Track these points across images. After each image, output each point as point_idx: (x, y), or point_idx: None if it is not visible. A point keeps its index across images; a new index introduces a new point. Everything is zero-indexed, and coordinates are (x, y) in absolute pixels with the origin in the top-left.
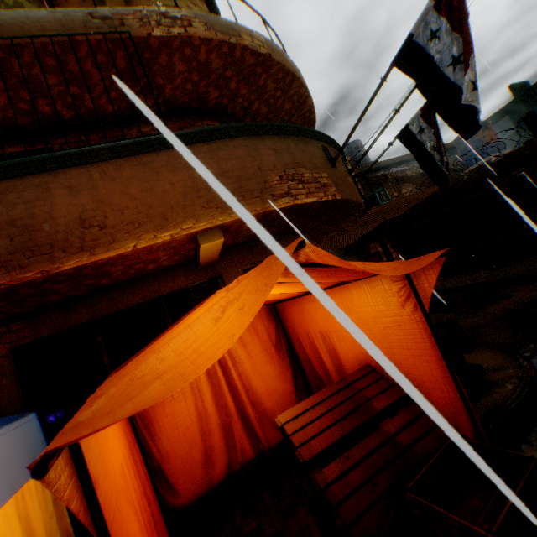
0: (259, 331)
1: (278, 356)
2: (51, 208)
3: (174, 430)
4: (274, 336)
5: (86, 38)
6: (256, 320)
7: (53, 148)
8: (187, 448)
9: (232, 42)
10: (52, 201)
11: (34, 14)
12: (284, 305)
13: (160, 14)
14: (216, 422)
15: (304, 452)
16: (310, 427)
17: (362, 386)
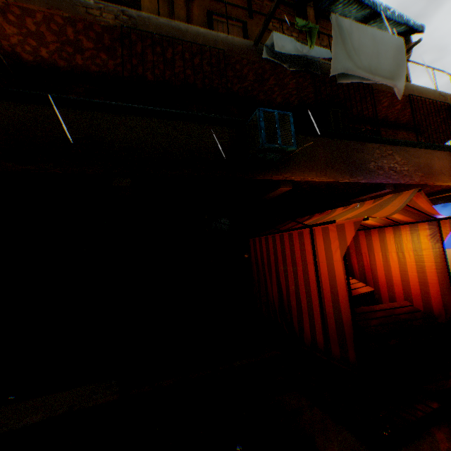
0: None
1: None
2: (432, 163)
3: None
4: None
5: (437, 102)
6: None
7: (377, 131)
8: None
9: None
10: (432, 160)
11: (426, 89)
12: None
13: None
14: None
15: None
16: None
17: None
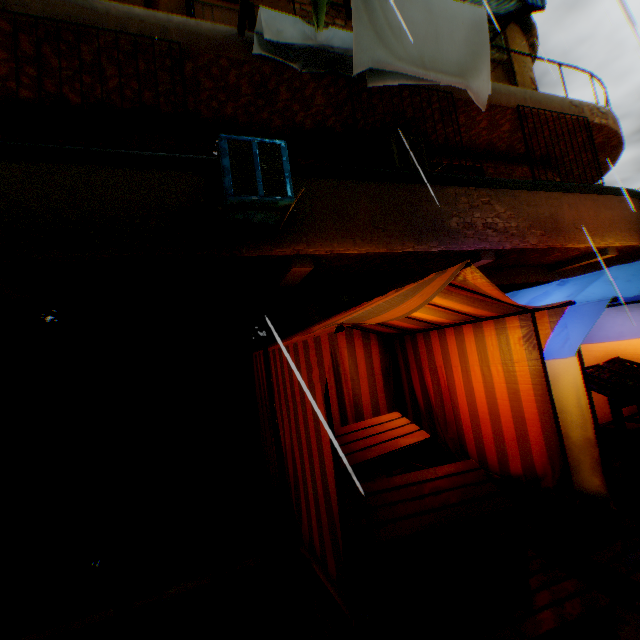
0: None
1: None
2: (561, 213)
3: None
4: None
5: (568, 117)
6: None
7: (481, 168)
8: None
9: (617, 132)
10: (561, 209)
11: (549, 97)
12: None
13: (595, 109)
14: None
15: None
16: None
17: None
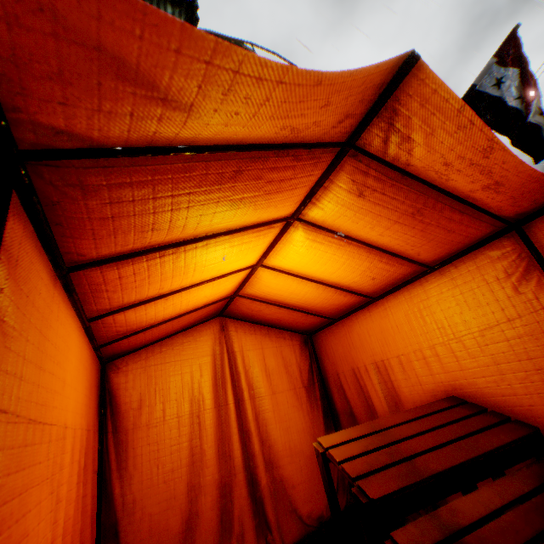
0: (289, 363)
1: (308, 402)
2: None
3: (153, 468)
4: (307, 375)
5: None
6: (286, 349)
7: None
8: (163, 504)
9: None
10: None
11: None
12: (324, 334)
13: None
14: (213, 475)
15: (368, 486)
16: (373, 455)
17: (453, 416)
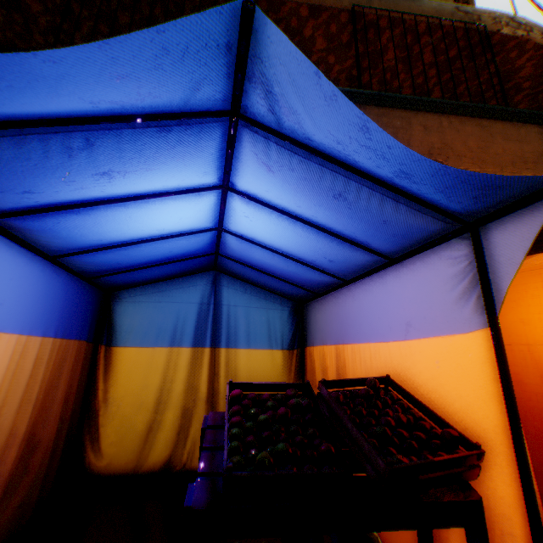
0: None
1: None
2: (409, 137)
3: None
4: None
5: (449, 24)
6: None
7: None
8: None
9: None
10: (410, 132)
11: (417, 2)
12: None
13: (508, 18)
14: None
15: None
16: None
17: None
